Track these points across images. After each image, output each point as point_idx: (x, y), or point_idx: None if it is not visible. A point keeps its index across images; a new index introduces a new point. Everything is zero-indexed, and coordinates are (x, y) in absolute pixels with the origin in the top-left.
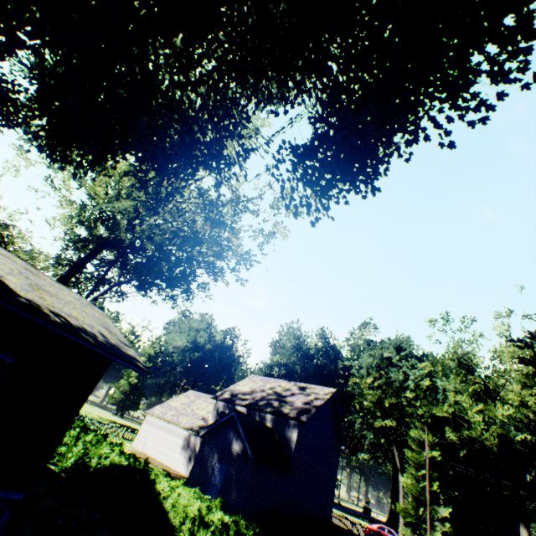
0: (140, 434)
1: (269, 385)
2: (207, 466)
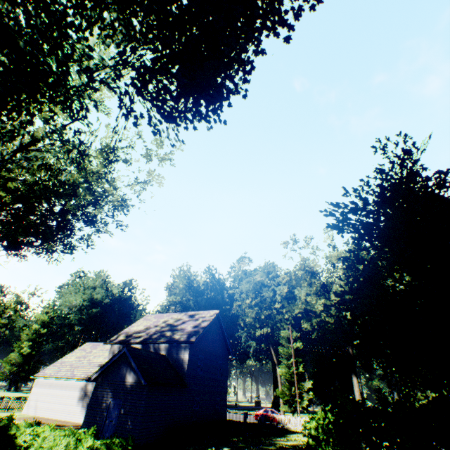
0: (30, 399)
1: (162, 320)
2: (102, 406)
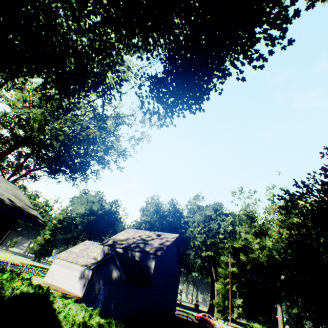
0: (50, 271)
1: (138, 234)
2: (95, 288)
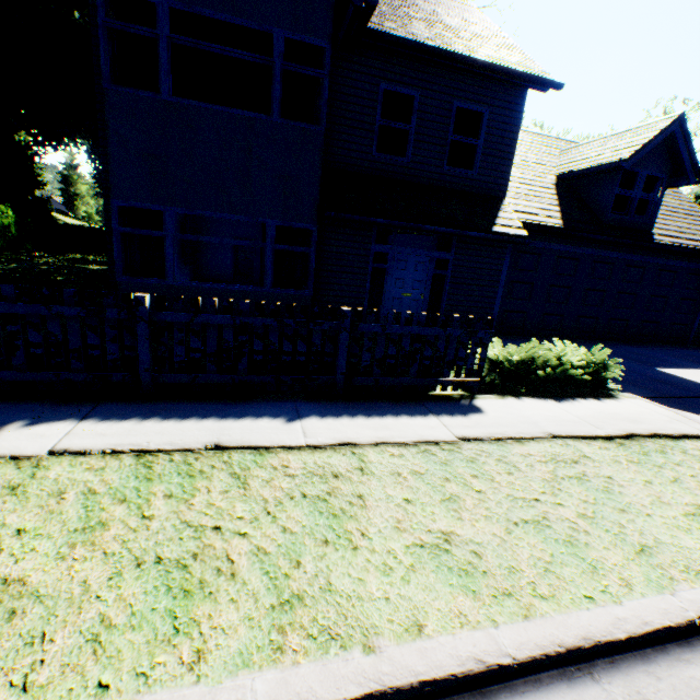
0: None
1: None
2: None
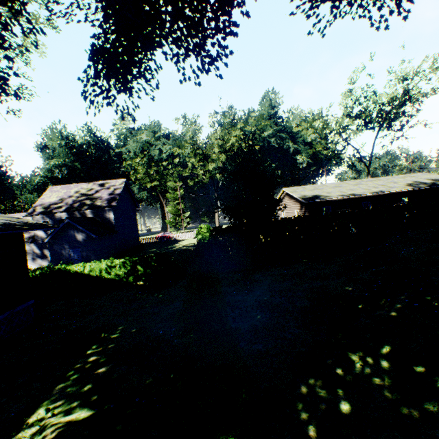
0: None
1: (73, 191)
2: (63, 254)
